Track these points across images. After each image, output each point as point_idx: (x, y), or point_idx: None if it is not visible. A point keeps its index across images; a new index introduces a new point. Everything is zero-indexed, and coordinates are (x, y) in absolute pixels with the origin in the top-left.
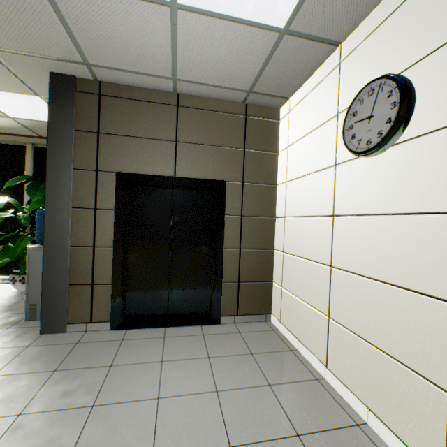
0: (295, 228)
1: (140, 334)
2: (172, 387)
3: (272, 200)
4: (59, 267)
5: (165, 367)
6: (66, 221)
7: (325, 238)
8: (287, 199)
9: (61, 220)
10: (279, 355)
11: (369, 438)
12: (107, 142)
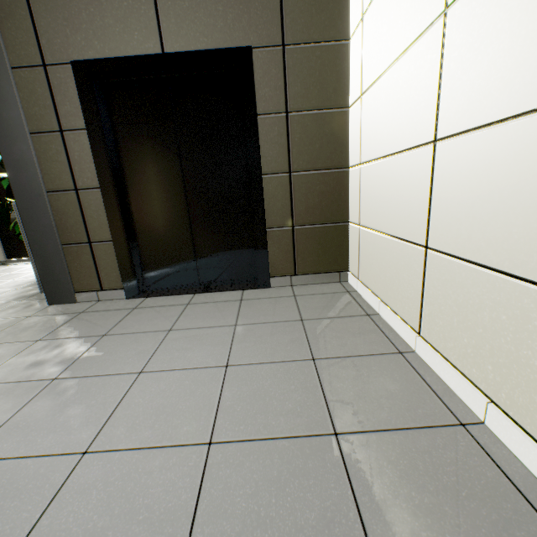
0: (376, 103)
1: (159, 302)
2: (167, 360)
3: (341, 73)
4: (41, 221)
5: (171, 336)
6: (28, 154)
7: (425, 84)
8: (363, 54)
9: (21, 154)
10: (344, 322)
11: (484, 449)
12: (43, 7)
